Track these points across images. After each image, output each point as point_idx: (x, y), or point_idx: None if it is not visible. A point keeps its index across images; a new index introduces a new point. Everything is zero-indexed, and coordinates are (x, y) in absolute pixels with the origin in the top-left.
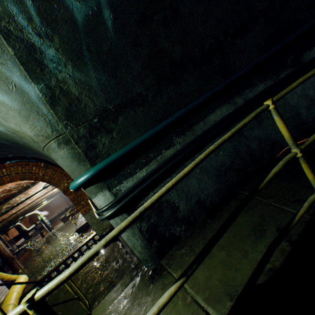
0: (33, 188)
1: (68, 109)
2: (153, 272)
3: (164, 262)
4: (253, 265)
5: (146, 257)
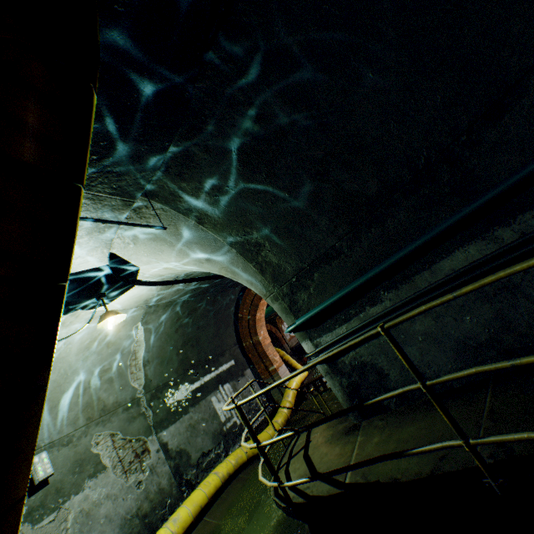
0: None
1: (273, 274)
2: (352, 426)
3: (363, 423)
4: (393, 468)
5: None
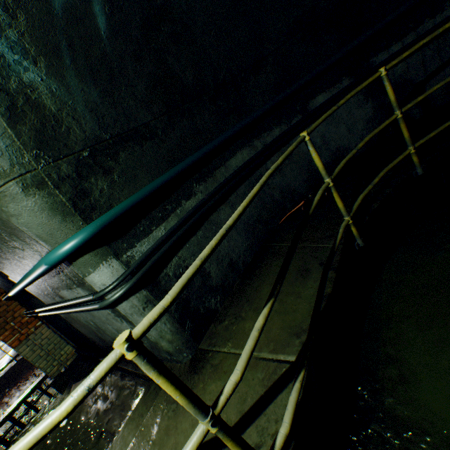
0: None
1: (40, 132)
2: (193, 362)
3: (204, 344)
4: (308, 300)
5: (179, 346)
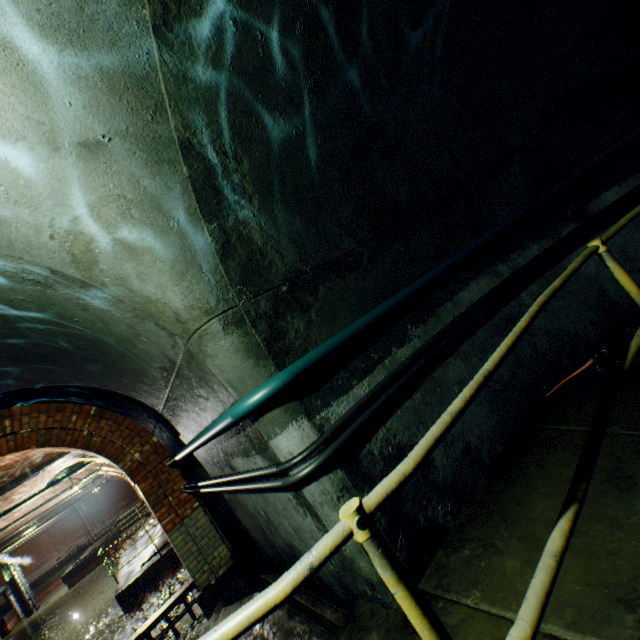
0: (26, 484)
1: (245, 266)
2: None
3: (428, 584)
4: None
5: None
